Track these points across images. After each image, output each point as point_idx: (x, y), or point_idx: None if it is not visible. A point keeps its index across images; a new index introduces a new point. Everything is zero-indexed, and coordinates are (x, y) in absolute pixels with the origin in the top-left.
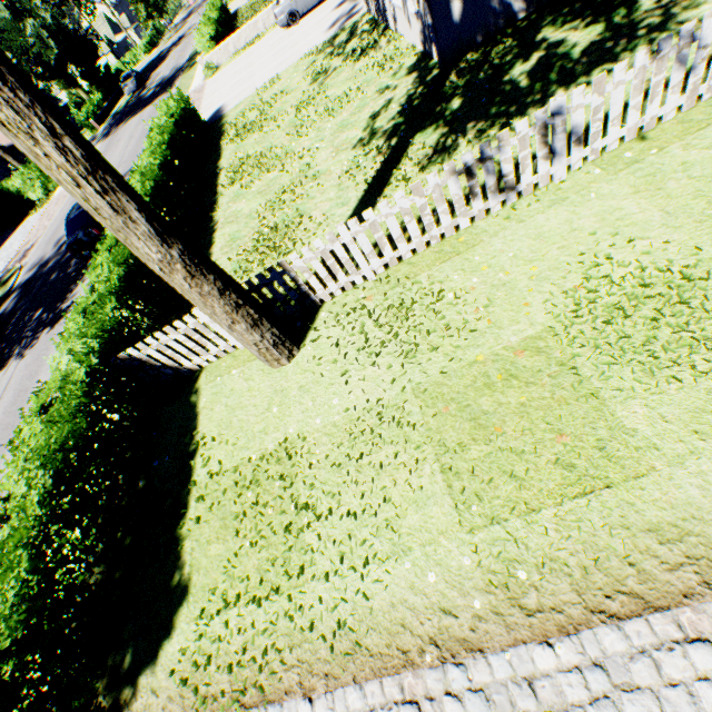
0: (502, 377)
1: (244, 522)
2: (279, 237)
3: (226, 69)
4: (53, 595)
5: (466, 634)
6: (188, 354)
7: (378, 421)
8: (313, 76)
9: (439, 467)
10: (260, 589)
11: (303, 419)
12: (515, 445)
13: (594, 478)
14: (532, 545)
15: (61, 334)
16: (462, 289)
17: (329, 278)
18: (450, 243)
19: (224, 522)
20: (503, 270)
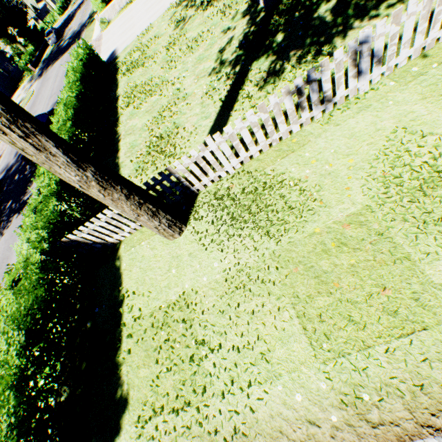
0: (335, 245)
1: (160, 353)
2: (164, 144)
3: (115, 22)
4: (35, 418)
5: (328, 440)
6: (110, 233)
7: (247, 278)
8: (175, 23)
9: (296, 314)
10: (177, 402)
11: (194, 278)
12: (350, 297)
13: (413, 322)
14: (370, 373)
15: (21, 226)
16: (298, 178)
17: (203, 175)
18: (286, 143)
19: (147, 352)
20: (327, 163)
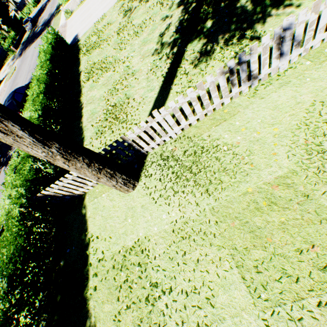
0: (266, 203)
1: (121, 291)
2: (118, 112)
3: (76, 12)
4: None
5: None
6: (76, 188)
7: (191, 230)
8: (123, 12)
9: (235, 264)
10: None
11: (146, 227)
12: (282, 251)
13: None
14: (305, 324)
15: (3, 184)
16: (231, 144)
17: (151, 140)
18: (218, 113)
19: (109, 290)
20: (255, 131)
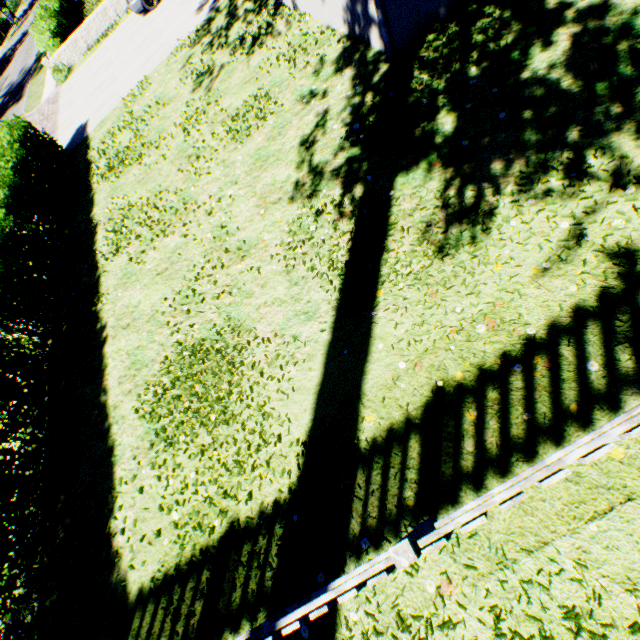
0: None
1: None
2: (211, 376)
3: (80, 70)
4: None
5: None
6: None
7: None
8: (193, 77)
9: None
10: None
11: None
12: None
13: None
14: None
15: None
16: None
17: None
18: None
19: None
20: None
